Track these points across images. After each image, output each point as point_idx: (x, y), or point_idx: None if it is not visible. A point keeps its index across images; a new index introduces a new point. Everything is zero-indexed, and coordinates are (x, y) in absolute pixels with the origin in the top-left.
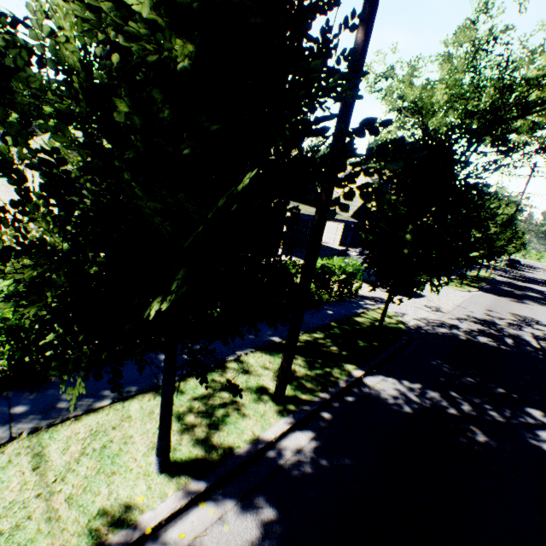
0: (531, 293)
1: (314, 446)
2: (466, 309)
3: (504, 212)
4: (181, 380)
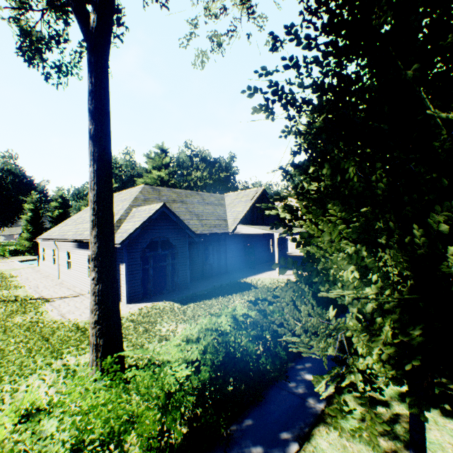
0: None
1: None
2: None
3: None
4: (330, 404)
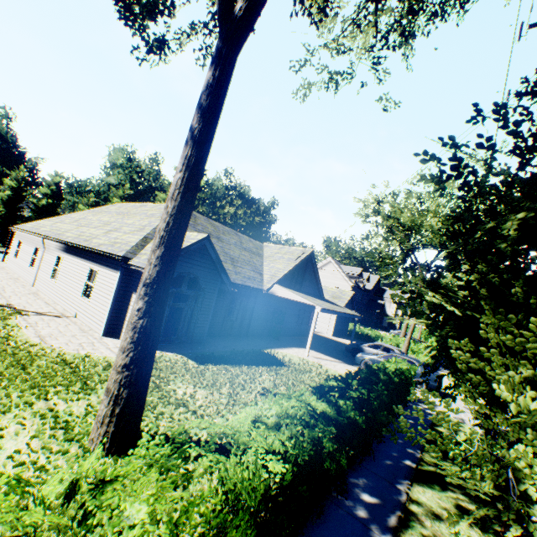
0: None
1: None
2: None
3: None
4: None
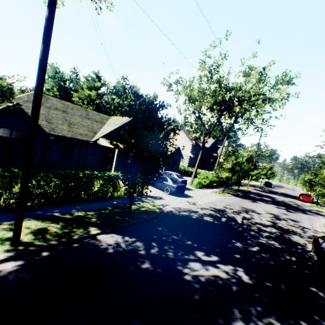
0: (266, 198)
1: (15, 269)
2: (213, 204)
3: (247, 154)
4: None
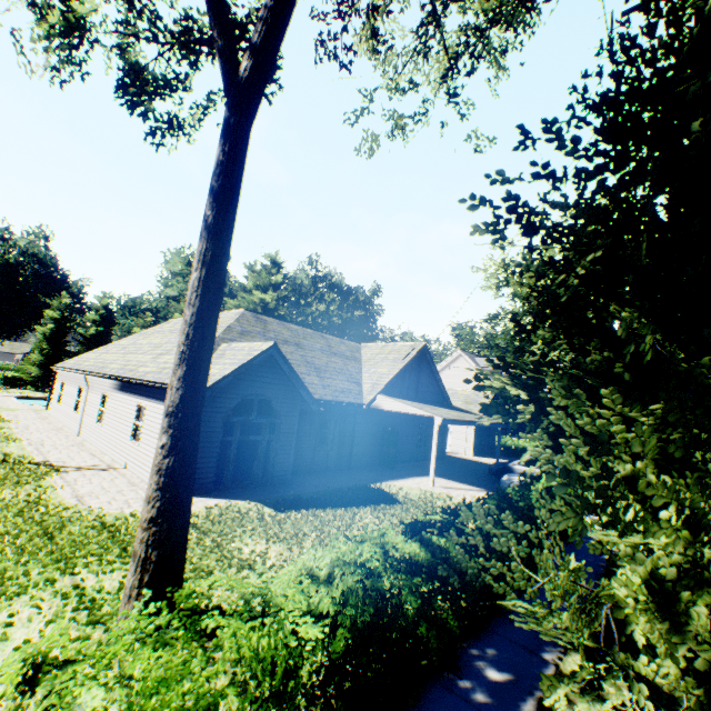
0: None
1: None
2: None
3: None
4: None
